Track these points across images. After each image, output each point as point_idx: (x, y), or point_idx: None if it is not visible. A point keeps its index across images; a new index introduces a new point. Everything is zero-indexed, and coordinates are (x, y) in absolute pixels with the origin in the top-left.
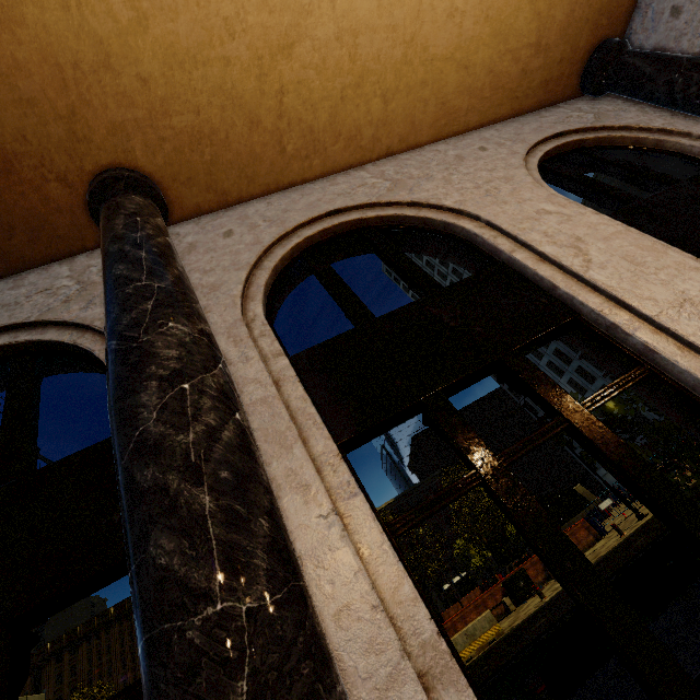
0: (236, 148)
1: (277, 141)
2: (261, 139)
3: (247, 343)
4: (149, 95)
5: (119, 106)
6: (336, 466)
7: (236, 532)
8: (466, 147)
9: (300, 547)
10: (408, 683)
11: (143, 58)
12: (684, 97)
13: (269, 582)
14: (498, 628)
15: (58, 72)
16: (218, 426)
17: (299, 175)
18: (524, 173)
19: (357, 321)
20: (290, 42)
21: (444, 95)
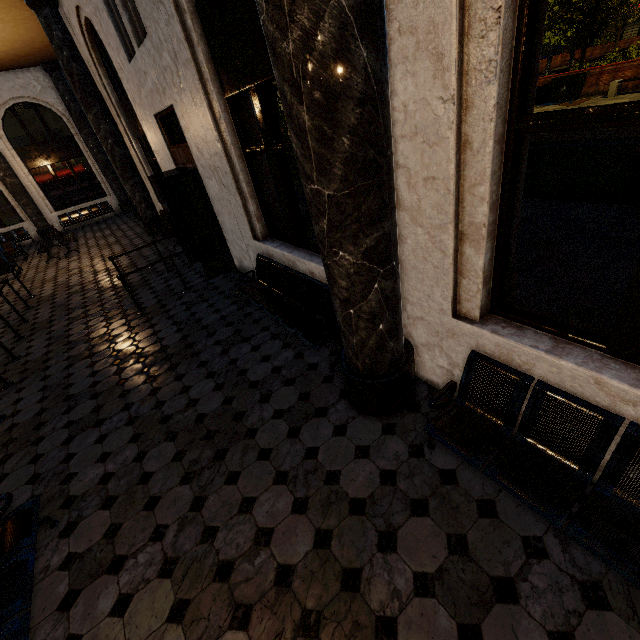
0: None
1: None
2: None
3: None
4: None
5: None
6: (487, 30)
7: (324, 148)
8: None
9: (418, 119)
10: (446, 234)
11: None
12: None
13: (341, 184)
14: None
15: None
16: (311, 28)
17: None
18: None
19: None
20: None
21: None
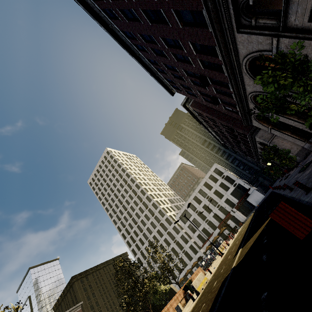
0: None
1: None
2: None
3: None
4: None
5: None
6: None
7: None
8: None
9: None
10: None
11: None
12: None
13: None
14: (206, 278)
15: None
16: None
17: None
18: None
19: None
20: None
21: None
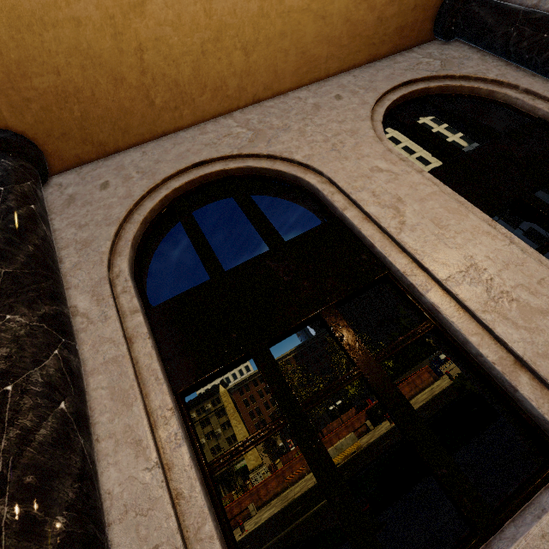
0: (105, 103)
1: (144, 95)
2: (128, 94)
3: (108, 302)
4: (2, 59)
5: None
6: (168, 419)
7: (28, 539)
8: (324, 94)
9: (127, 497)
10: None
11: None
12: (516, 51)
13: None
14: (358, 444)
15: None
16: (34, 426)
17: (171, 124)
18: (368, 126)
19: (208, 274)
20: None
21: (304, 45)
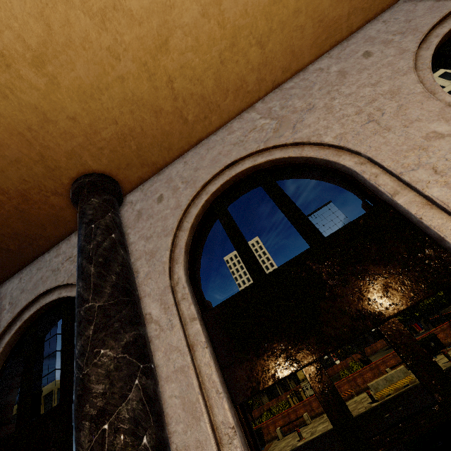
0: (151, 133)
1: (179, 116)
2: (167, 120)
3: (172, 311)
4: (80, 126)
5: (66, 141)
6: (231, 438)
7: None
8: (349, 56)
9: None
10: None
11: (66, 104)
12: None
13: None
14: (411, 378)
15: (22, 137)
16: None
17: (203, 132)
18: (413, 80)
19: (251, 277)
20: (164, 39)
21: (320, 12)
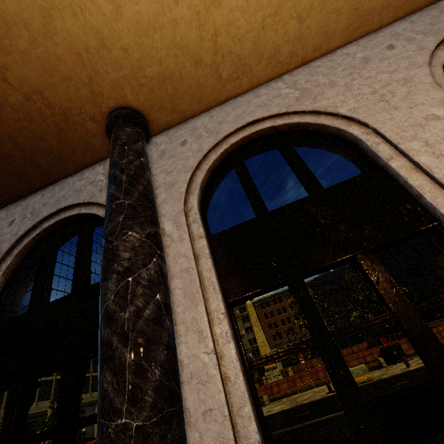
0: (187, 81)
1: (215, 71)
2: (204, 72)
3: (183, 228)
4: (130, 59)
5: (114, 70)
6: (221, 320)
7: (139, 378)
8: (375, 46)
9: (192, 368)
10: None
11: (123, 35)
12: None
13: (151, 410)
14: (369, 376)
15: (79, 57)
16: (143, 307)
17: (232, 92)
18: (425, 72)
19: (255, 213)
20: None
21: (358, 1)
